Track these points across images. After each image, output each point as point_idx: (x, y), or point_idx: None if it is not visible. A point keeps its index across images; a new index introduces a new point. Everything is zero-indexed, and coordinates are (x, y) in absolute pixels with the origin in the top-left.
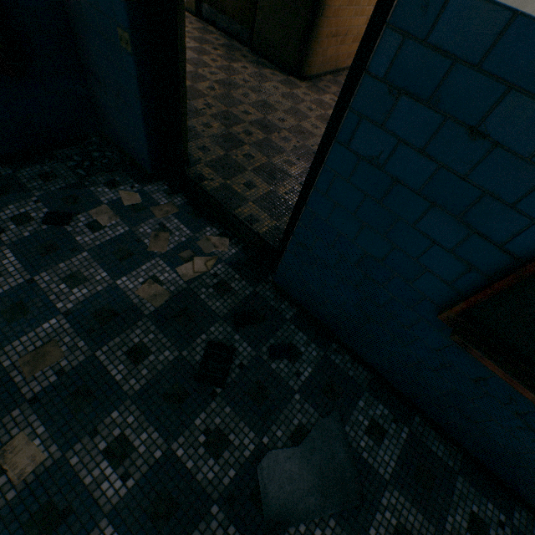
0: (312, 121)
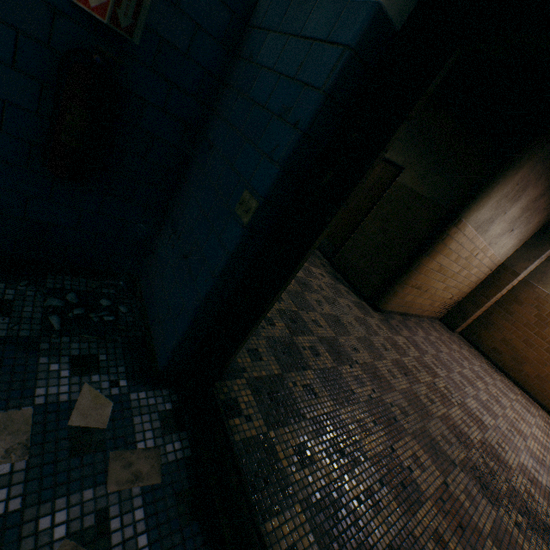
0: (387, 364)
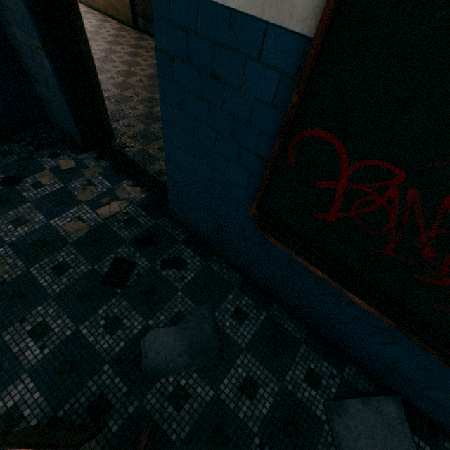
0: None
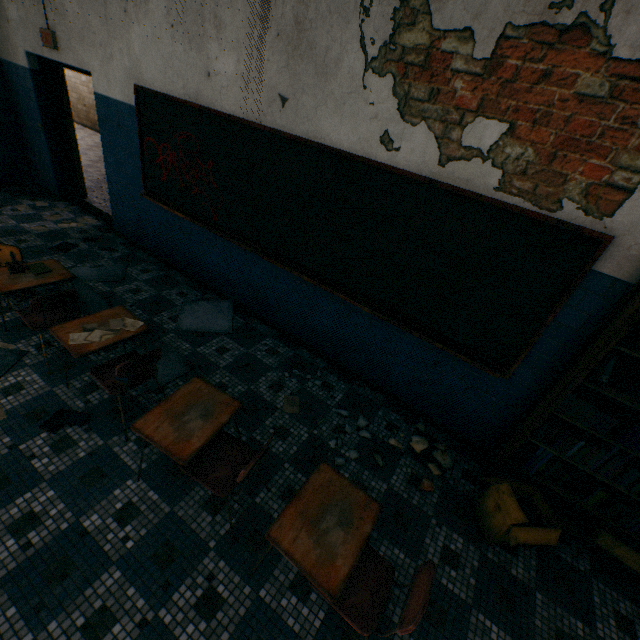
0: None
